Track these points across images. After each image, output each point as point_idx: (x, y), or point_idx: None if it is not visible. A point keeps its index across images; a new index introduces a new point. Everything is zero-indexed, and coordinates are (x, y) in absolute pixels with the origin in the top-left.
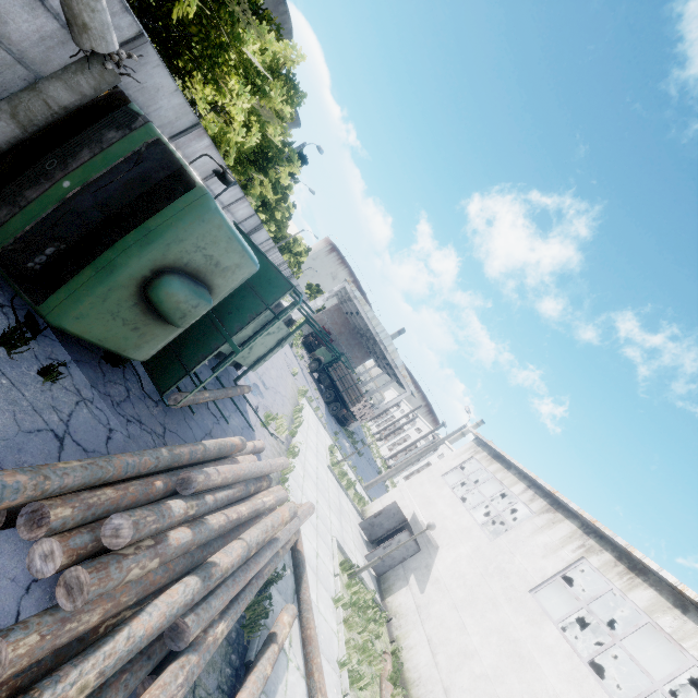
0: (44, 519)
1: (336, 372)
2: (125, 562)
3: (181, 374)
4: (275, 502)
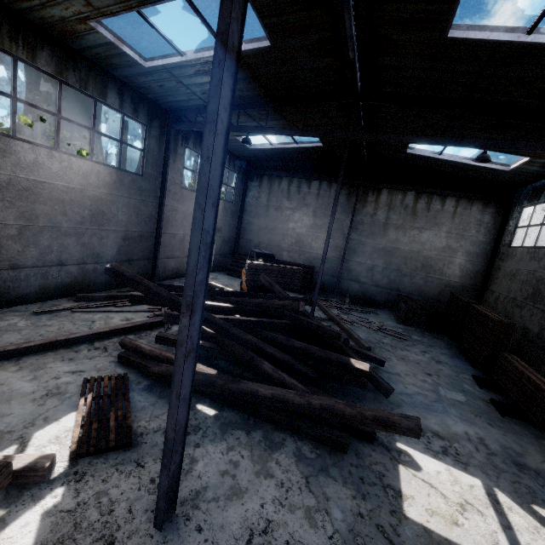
0: None
1: None
2: None
3: None
4: None
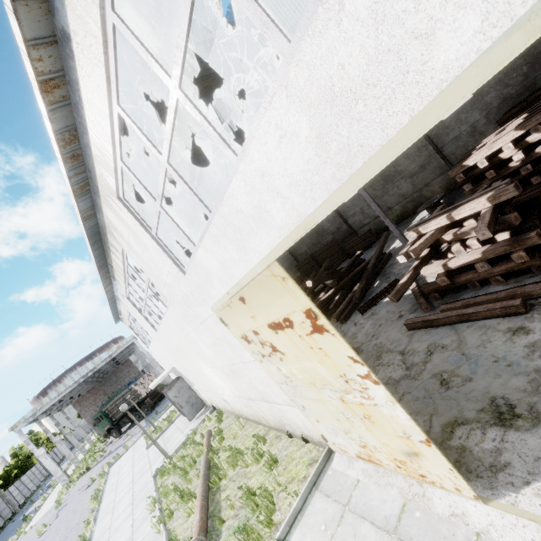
0: None
1: (116, 413)
2: None
3: None
4: None
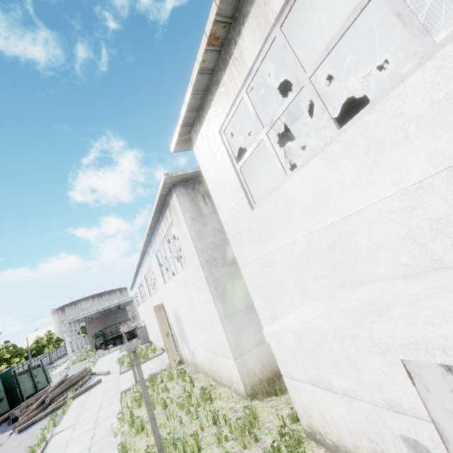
0: (13, 413)
1: (109, 335)
2: (27, 403)
3: (20, 401)
4: (67, 378)
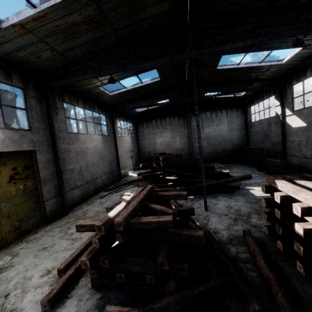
0: None
1: None
2: None
3: None
4: None
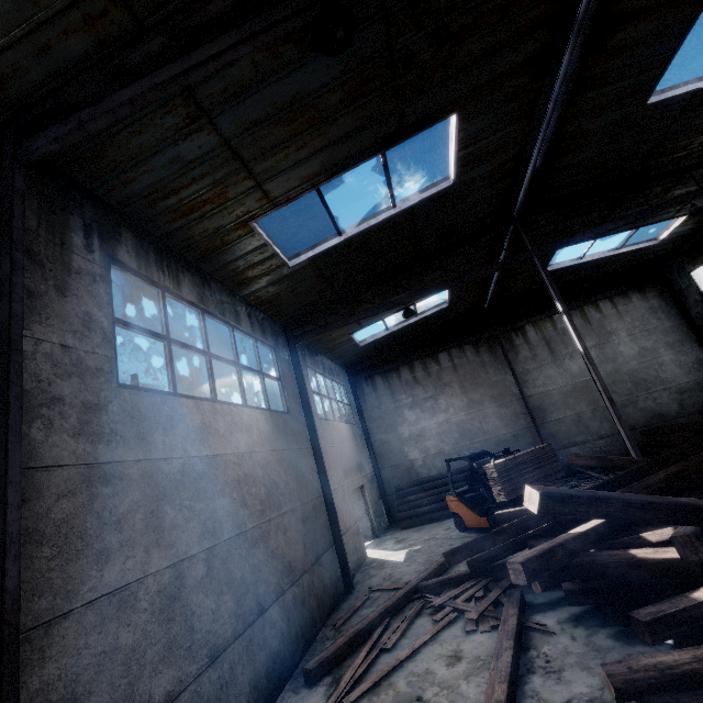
0: None
1: None
2: None
3: None
4: None
